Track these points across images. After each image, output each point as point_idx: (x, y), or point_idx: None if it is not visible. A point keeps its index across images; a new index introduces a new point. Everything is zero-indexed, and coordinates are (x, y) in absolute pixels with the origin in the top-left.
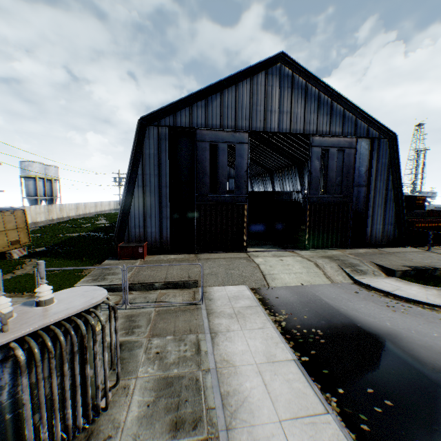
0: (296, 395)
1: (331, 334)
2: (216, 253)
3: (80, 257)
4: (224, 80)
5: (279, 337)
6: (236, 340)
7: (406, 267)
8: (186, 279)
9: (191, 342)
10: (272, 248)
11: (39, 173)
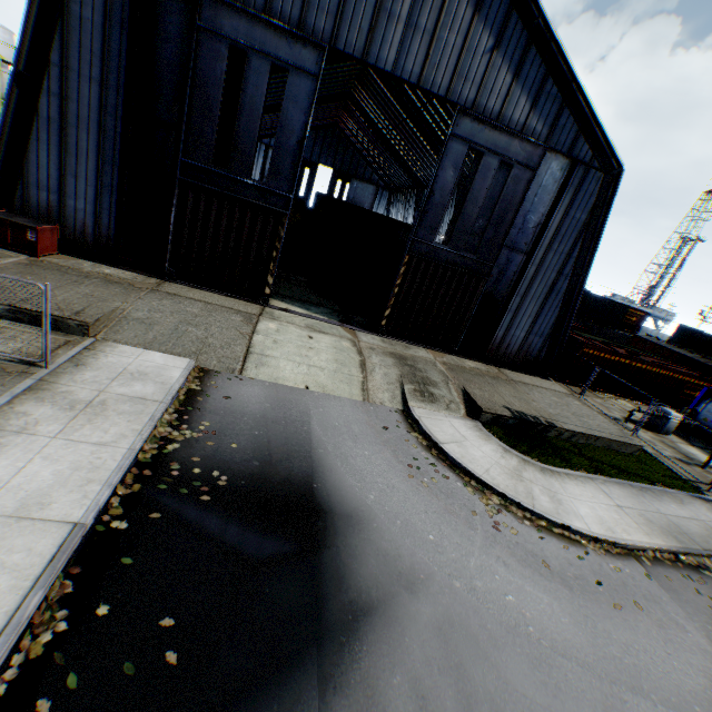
0: None
1: (241, 490)
2: (204, 291)
3: None
4: None
5: (111, 472)
6: (7, 455)
7: (509, 410)
8: (66, 314)
9: None
10: (324, 314)
11: None
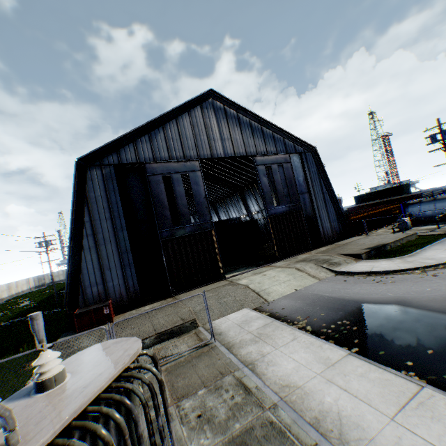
0: (381, 385)
1: (357, 320)
2: (195, 290)
3: (13, 350)
4: (163, 115)
5: (318, 340)
6: (279, 361)
7: (365, 249)
8: (181, 322)
9: (231, 384)
10: (247, 269)
11: None
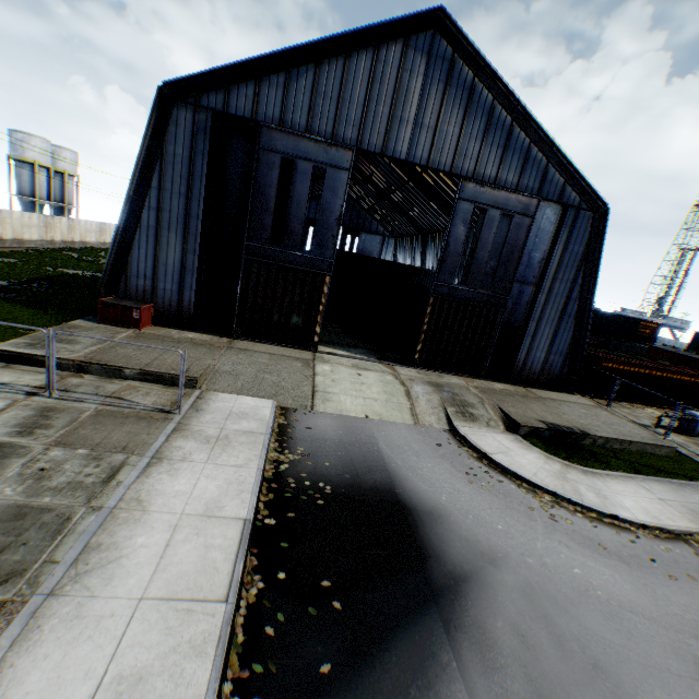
0: (201, 568)
1: (343, 496)
2: (265, 344)
3: (50, 307)
4: (325, 41)
5: (253, 485)
6: (182, 476)
7: (543, 423)
8: (179, 372)
9: (110, 464)
10: (363, 354)
11: (41, 157)
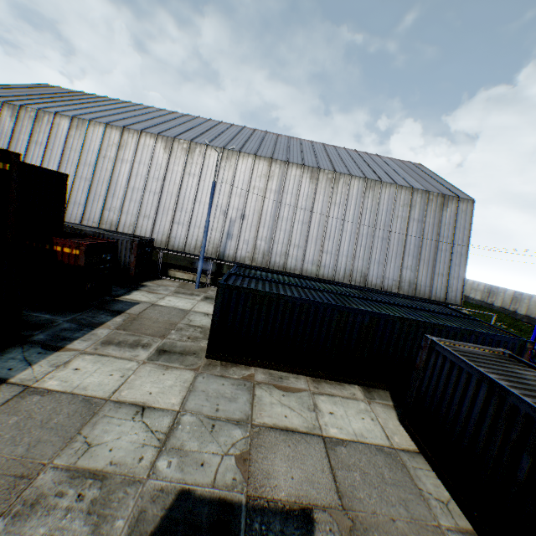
0: None
1: None
2: None
3: None
4: None
5: None
6: None
7: None
8: None
9: None
10: None
11: None
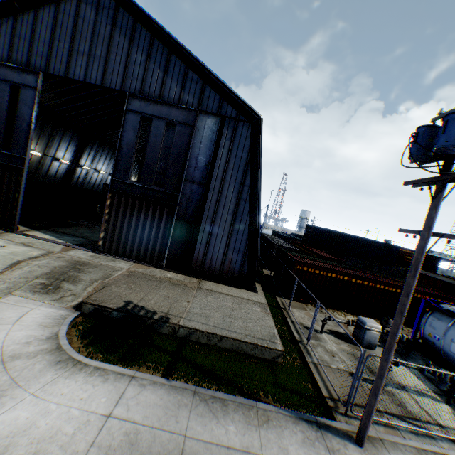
0: None
1: None
2: None
3: None
4: None
5: None
6: None
7: (125, 303)
8: None
9: None
10: (68, 240)
11: None
